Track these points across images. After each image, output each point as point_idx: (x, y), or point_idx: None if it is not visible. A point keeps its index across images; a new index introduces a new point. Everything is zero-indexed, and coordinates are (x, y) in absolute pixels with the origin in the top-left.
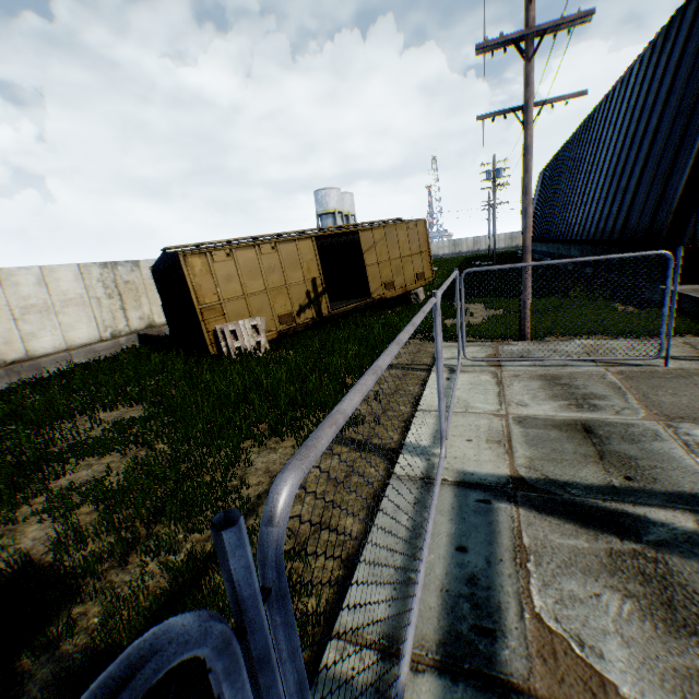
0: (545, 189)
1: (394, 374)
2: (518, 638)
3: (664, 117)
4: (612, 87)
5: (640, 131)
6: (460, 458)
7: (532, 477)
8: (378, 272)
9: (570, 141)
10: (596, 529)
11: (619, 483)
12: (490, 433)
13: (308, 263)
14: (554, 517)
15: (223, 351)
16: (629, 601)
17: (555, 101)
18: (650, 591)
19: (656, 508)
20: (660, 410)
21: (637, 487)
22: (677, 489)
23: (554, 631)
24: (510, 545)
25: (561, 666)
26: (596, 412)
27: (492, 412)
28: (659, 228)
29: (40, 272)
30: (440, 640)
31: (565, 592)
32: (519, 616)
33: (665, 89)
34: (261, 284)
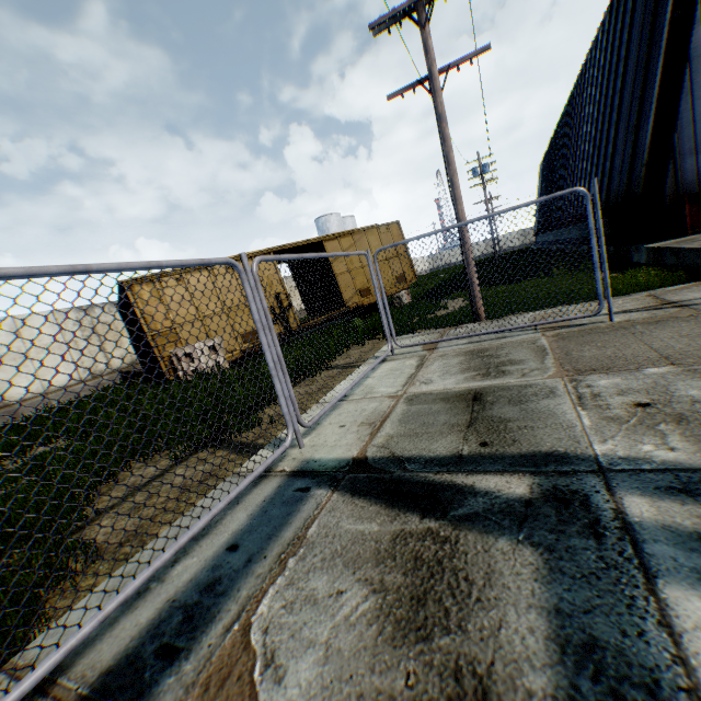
0: (545, 178)
1: (331, 373)
2: (199, 659)
3: (627, 72)
4: (584, 61)
5: (610, 93)
6: (317, 445)
7: (376, 457)
8: (351, 280)
9: (559, 125)
10: (404, 508)
11: (471, 450)
12: (371, 415)
13: (269, 279)
14: (365, 499)
15: (179, 375)
16: (374, 598)
17: (459, 63)
18: (410, 582)
19: (494, 474)
20: (575, 365)
21: (488, 453)
22: (535, 449)
23: (249, 647)
24: (289, 538)
25: (218, 698)
26: (501, 378)
27: (389, 394)
28: (636, 185)
29: (13, 322)
30: (109, 668)
31: (304, 592)
32: (225, 629)
33: (625, 44)
34: (218, 305)
